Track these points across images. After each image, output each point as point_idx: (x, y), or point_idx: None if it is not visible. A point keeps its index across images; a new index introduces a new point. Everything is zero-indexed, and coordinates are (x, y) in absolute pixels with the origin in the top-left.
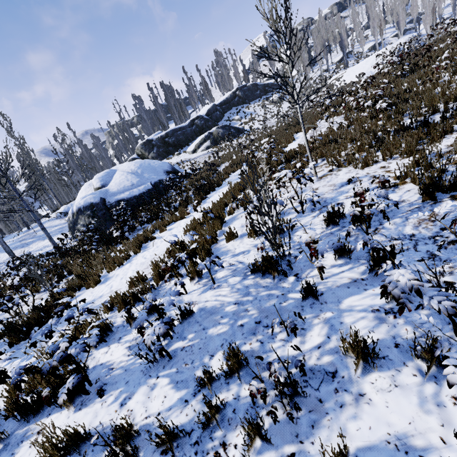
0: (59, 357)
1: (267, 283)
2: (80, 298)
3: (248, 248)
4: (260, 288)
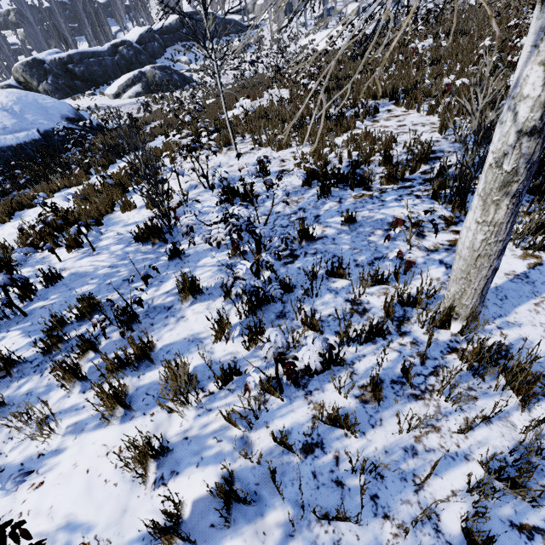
0: None
1: (147, 249)
2: None
3: (143, 218)
4: (139, 254)
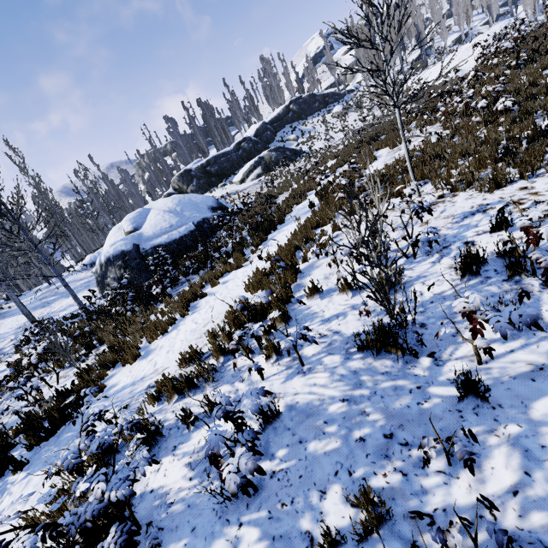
0: (93, 509)
1: (387, 368)
2: (115, 380)
3: (343, 310)
4: (378, 376)
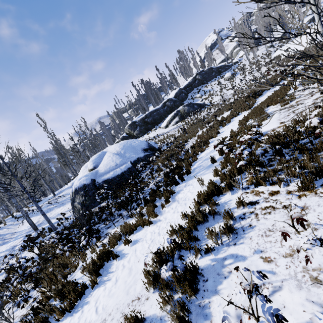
0: None
1: None
2: None
3: None
4: None
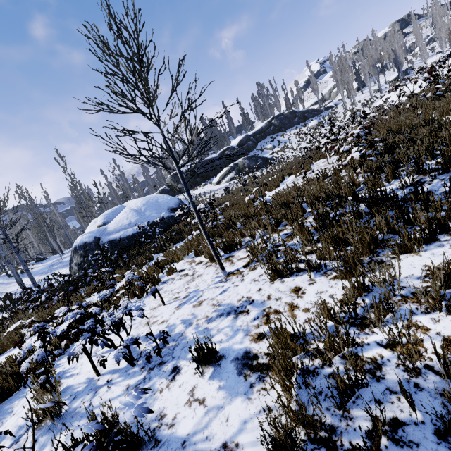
0: None
1: None
2: None
3: (13, 427)
4: None
